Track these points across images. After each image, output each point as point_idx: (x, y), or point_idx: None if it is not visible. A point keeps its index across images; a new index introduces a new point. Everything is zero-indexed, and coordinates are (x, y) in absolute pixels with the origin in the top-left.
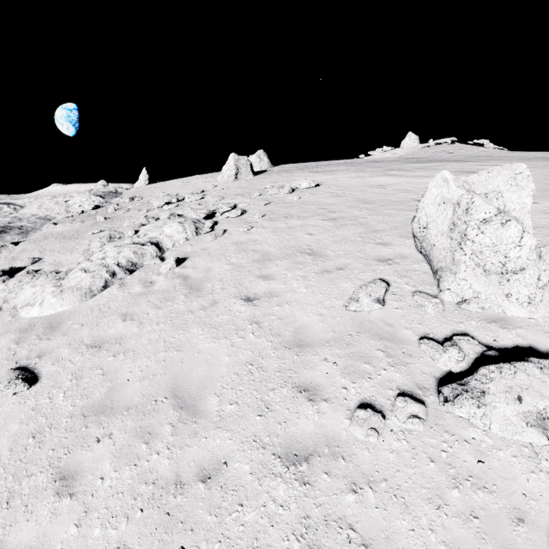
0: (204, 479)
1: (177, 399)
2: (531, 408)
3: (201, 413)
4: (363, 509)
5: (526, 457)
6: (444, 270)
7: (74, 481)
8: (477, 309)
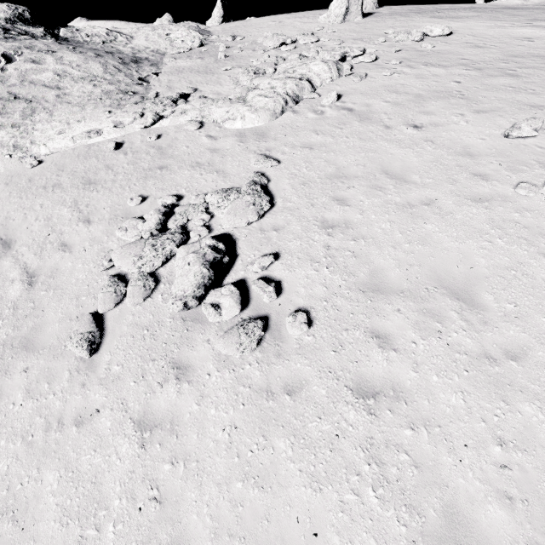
0: (425, 205)
1: (388, 175)
2: None
3: (409, 182)
4: (524, 218)
5: None
6: None
7: (345, 201)
8: None
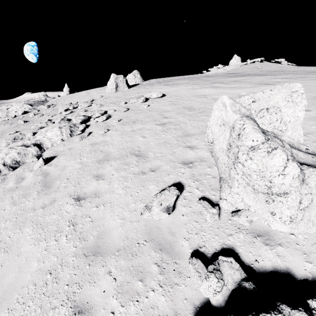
0: None
1: None
2: None
3: None
4: None
5: None
6: (224, 181)
7: None
8: (246, 222)
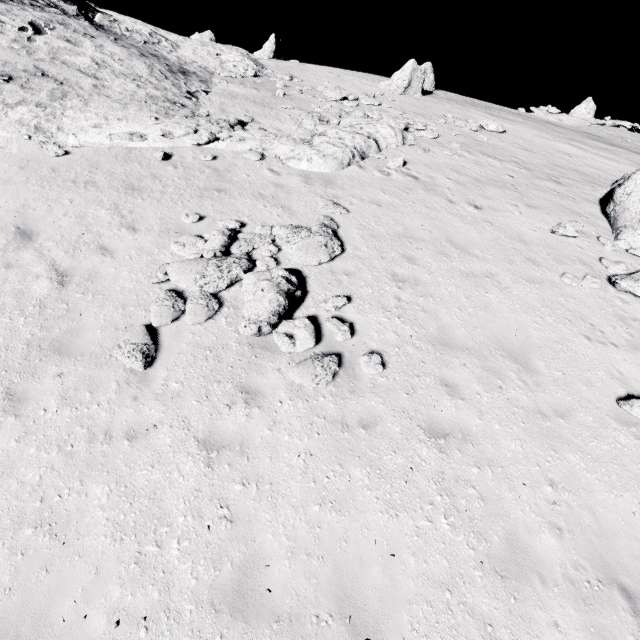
0: (487, 277)
1: (453, 245)
2: None
3: (472, 254)
4: (568, 303)
5: None
6: (627, 227)
7: (414, 261)
8: (639, 254)
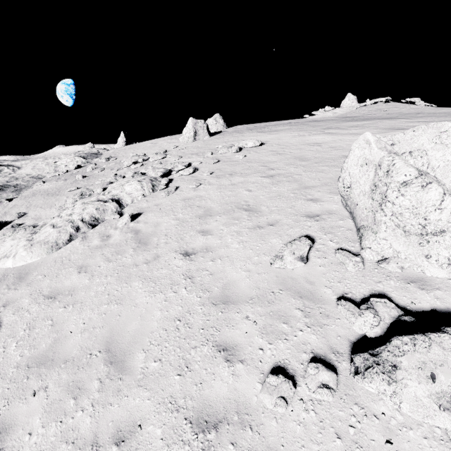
0: (118, 441)
1: (109, 353)
2: (445, 388)
3: (127, 370)
4: None
5: (438, 440)
6: (366, 229)
7: (6, 435)
8: (396, 269)
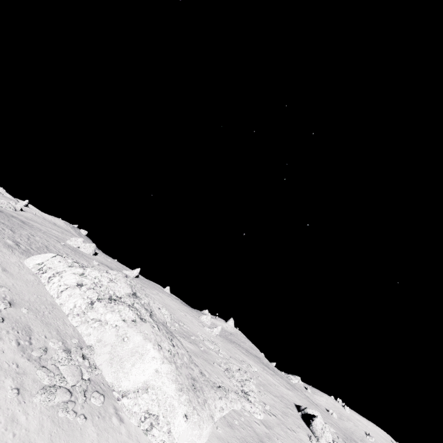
0: None
1: None
2: None
3: None
4: None
5: None
6: (319, 437)
7: None
8: None
